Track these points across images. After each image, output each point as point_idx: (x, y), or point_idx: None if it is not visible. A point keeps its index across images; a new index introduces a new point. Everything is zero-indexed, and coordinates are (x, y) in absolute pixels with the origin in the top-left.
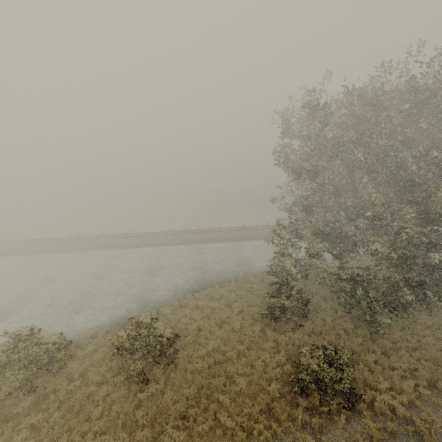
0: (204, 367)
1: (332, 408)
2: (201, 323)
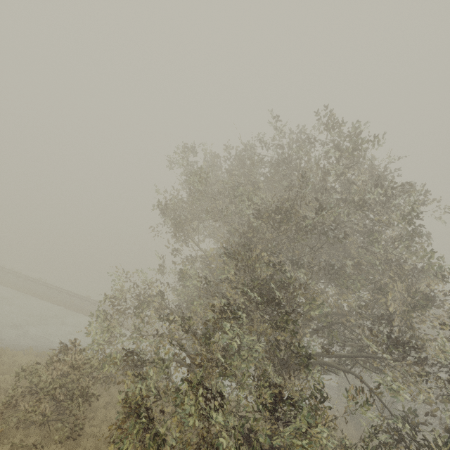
0: None
1: None
2: None
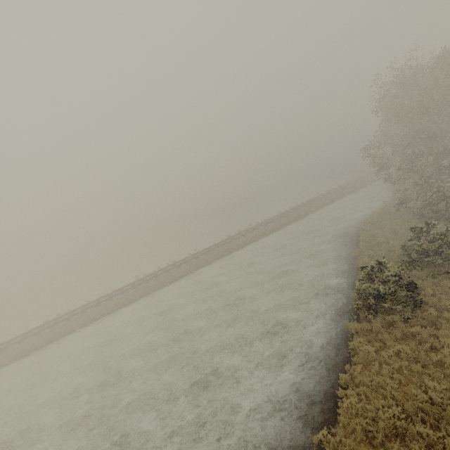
0: None
1: None
2: None
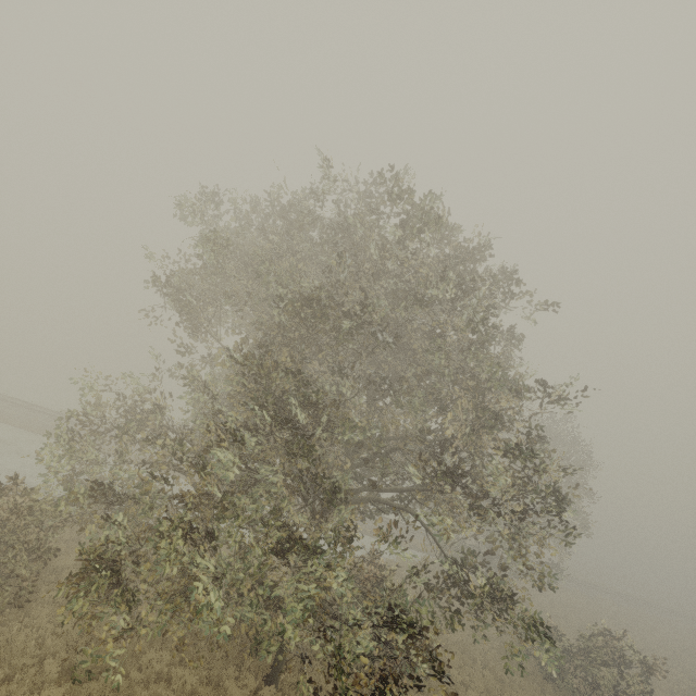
0: None
1: None
2: None
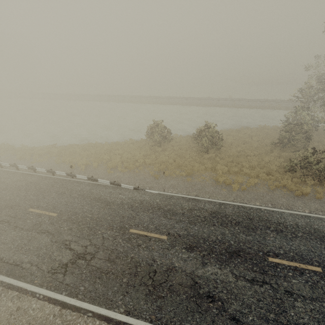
0: (234, 155)
1: (306, 180)
2: (233, 141)
